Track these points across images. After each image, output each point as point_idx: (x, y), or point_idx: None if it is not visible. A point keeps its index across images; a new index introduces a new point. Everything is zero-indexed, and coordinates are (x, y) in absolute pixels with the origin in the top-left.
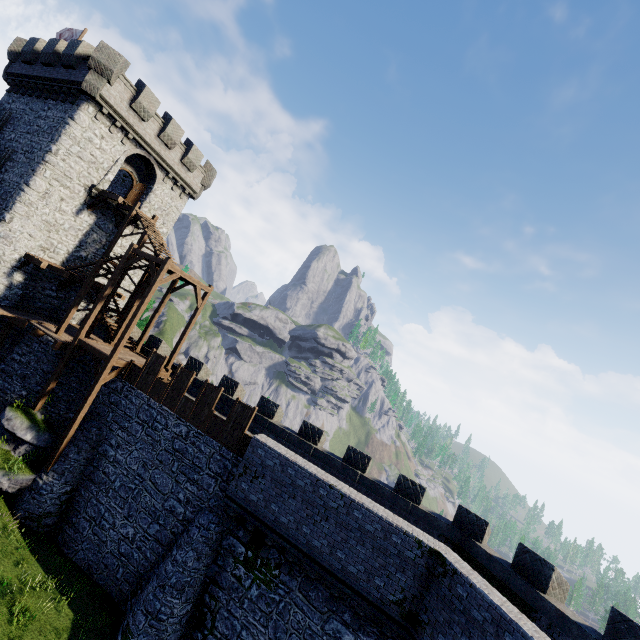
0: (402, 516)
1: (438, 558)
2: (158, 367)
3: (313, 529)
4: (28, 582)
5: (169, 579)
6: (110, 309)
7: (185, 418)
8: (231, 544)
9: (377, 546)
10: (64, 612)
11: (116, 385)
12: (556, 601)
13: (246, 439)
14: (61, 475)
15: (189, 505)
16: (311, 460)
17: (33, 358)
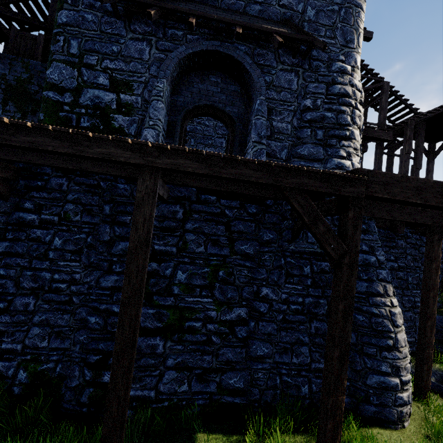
0: None
1: None
2: None
3: None
4: None
5: None
6: None
7: None
8: None
9: None
10: None
11: None
12: None
13: None
14: None
15: None
16: None
17: (410, 258)
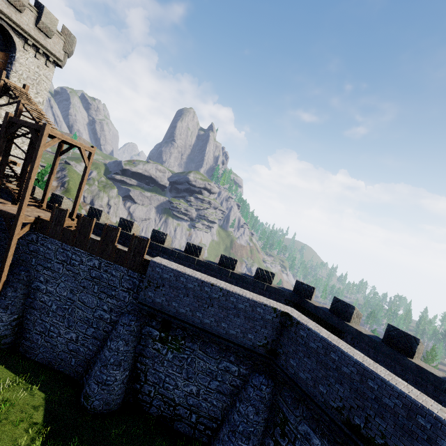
0: (261, 293)
1: (287, 316)
2: (63, 219)
3: (204, 313)
4: (2, 383)
5: (109, 360)
6: (8, 175)
7: (95, 254)
8: (148, 331)
9: (247, 316)
10: (37, 395)
11: (31, 237)
12: (355, 325)
13: (146, 262)
14: (6, 309)
15: (113, 312)
16: (196, 268)
17: None
